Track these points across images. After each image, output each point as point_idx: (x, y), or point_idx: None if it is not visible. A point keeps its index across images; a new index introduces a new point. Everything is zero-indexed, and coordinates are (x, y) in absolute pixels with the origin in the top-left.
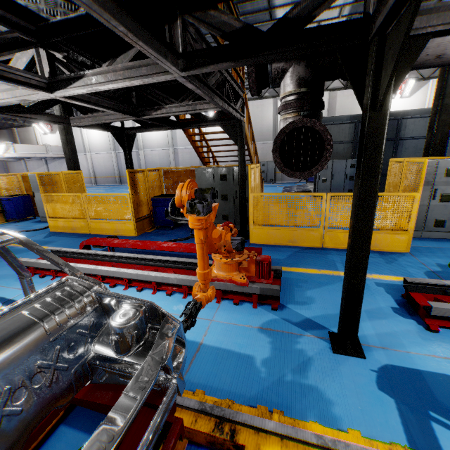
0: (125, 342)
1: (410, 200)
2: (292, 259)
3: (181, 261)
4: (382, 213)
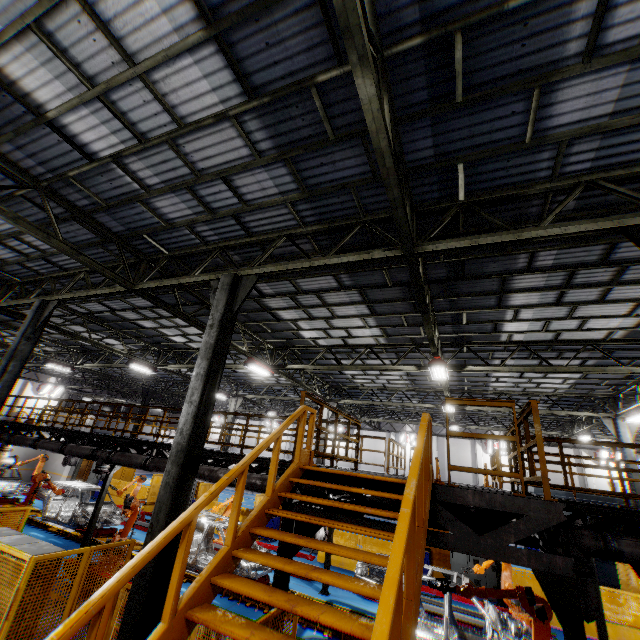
0: (519, 632)
1: (636, 600)
2: (557, 635)
3: (479, 614)
4: (618, 607)
